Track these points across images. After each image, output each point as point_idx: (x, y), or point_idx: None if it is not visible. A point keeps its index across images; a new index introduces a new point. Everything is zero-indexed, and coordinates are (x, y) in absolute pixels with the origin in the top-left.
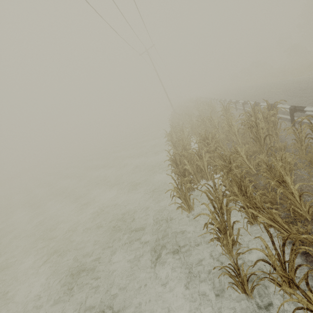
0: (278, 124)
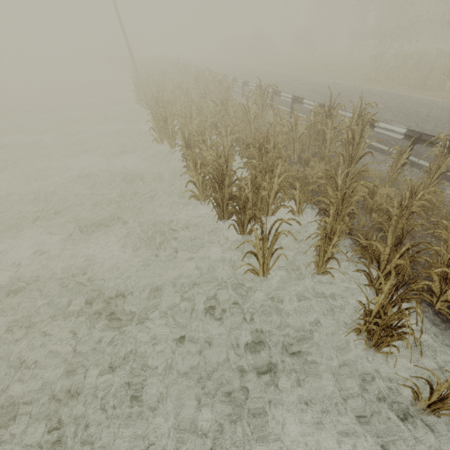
0: None
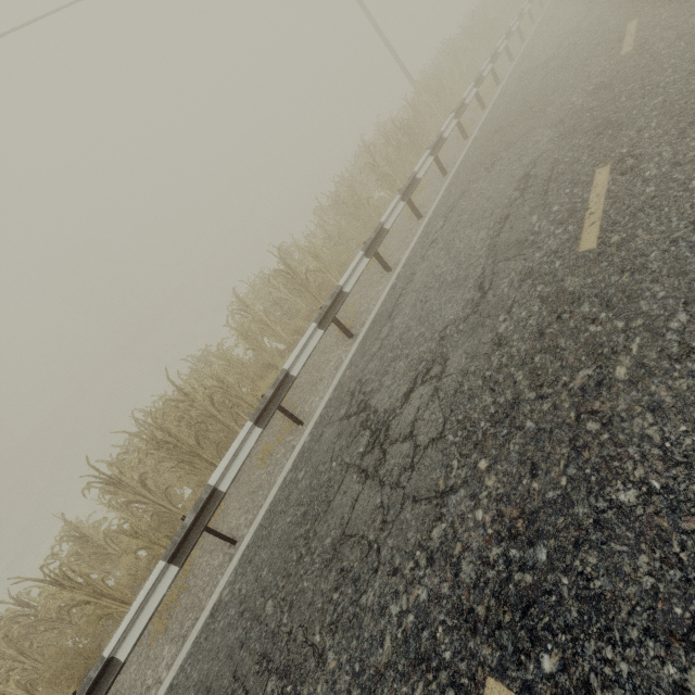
0: (324, 379)
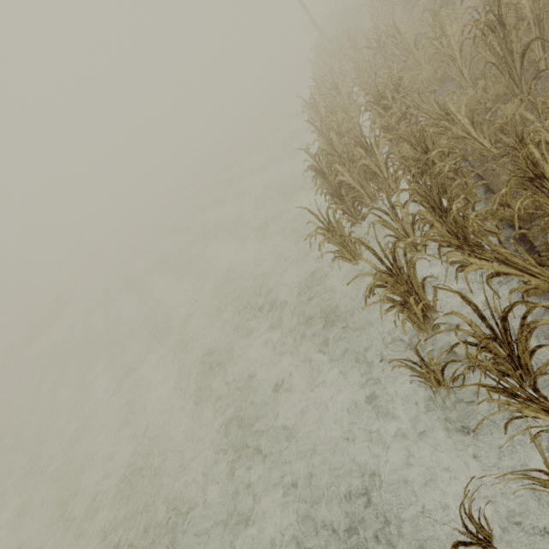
0: None
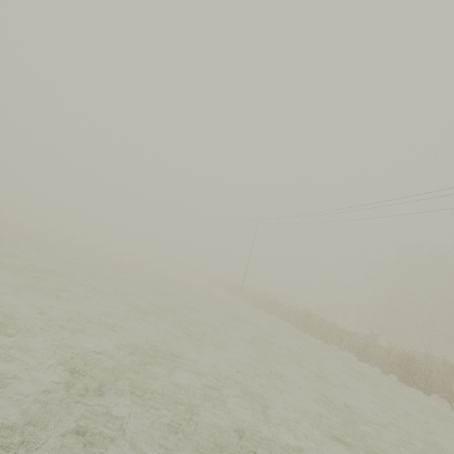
0: None
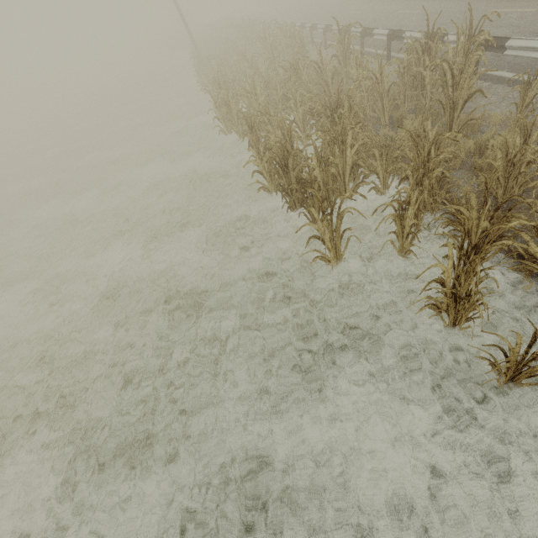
0: None
